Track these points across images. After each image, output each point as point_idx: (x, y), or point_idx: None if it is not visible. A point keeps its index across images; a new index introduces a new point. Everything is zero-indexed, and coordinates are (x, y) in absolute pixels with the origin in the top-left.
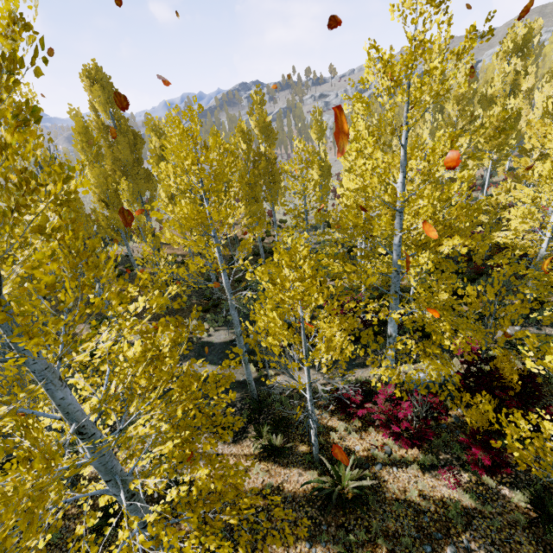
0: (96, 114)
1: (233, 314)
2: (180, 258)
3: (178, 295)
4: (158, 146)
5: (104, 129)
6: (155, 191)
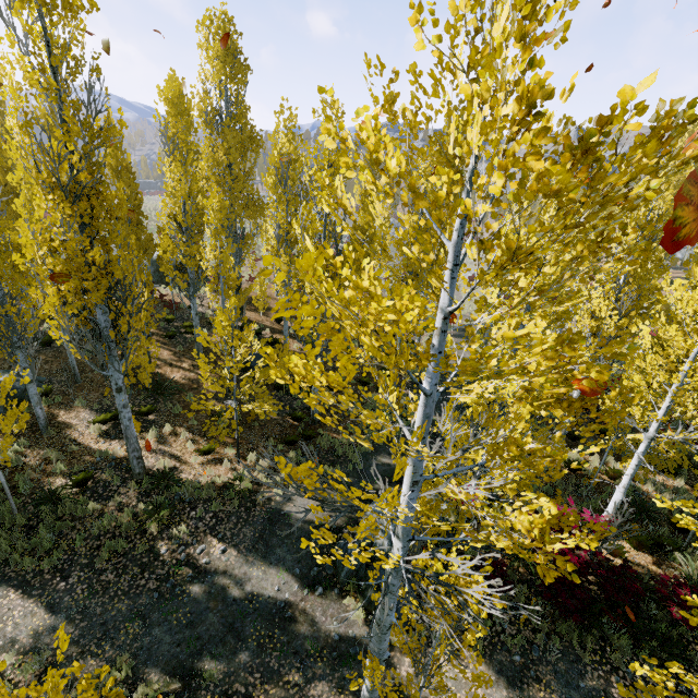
0: (205, 88)
1: (393, 584)
2: (266, 332)
3: (250, 396)
4: (285, 154)
5: (211, 113)
6: (259, 224)
